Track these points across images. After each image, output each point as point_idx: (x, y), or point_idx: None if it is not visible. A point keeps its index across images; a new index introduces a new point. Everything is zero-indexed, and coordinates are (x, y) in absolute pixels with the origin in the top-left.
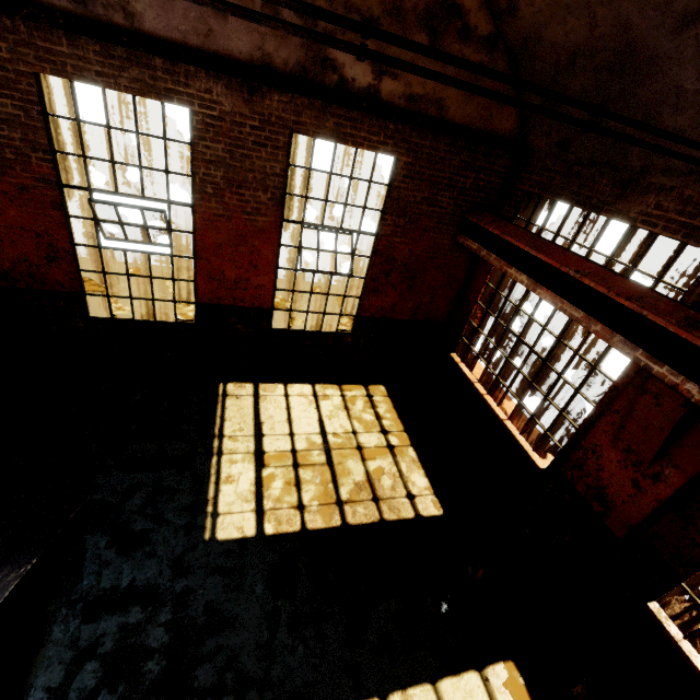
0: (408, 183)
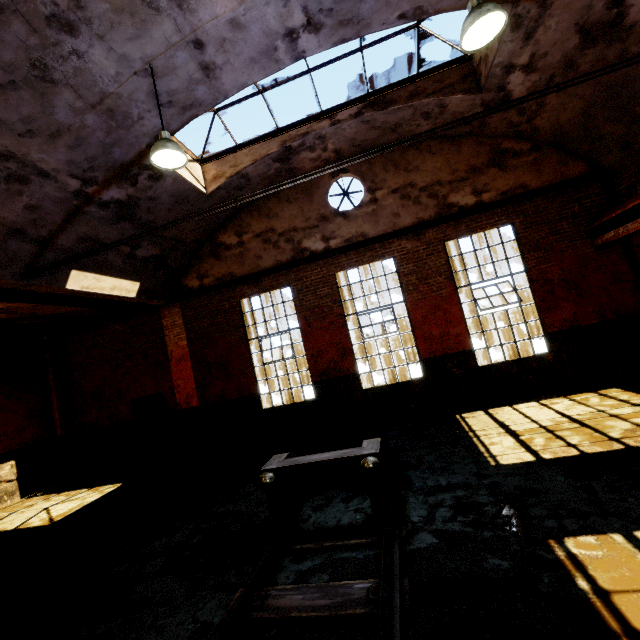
0: (528, 231)
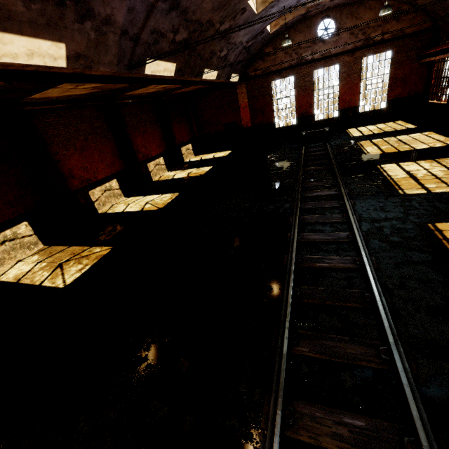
0: (397, 55)
